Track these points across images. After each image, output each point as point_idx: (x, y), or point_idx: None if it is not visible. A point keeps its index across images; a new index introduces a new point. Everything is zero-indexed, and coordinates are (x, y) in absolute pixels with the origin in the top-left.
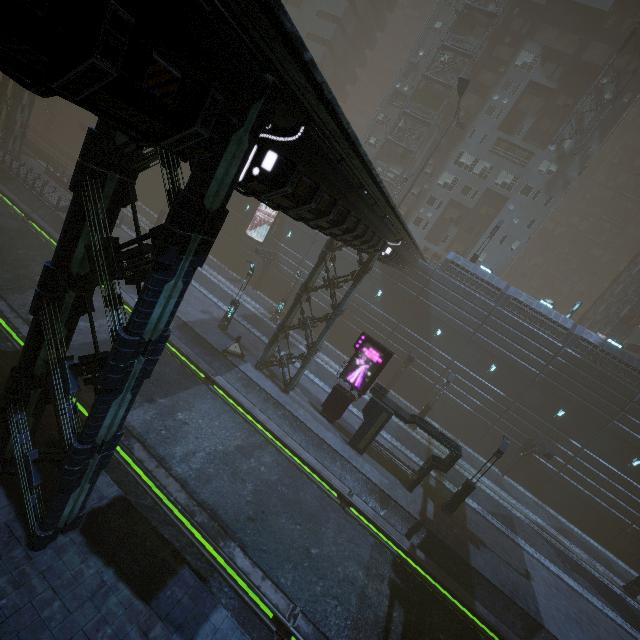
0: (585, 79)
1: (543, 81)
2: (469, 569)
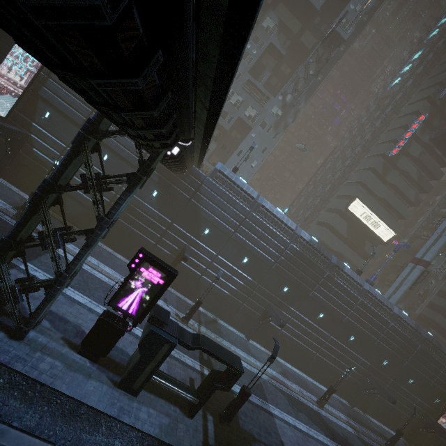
0: (300, 56)
1: (278, 46)
2: None
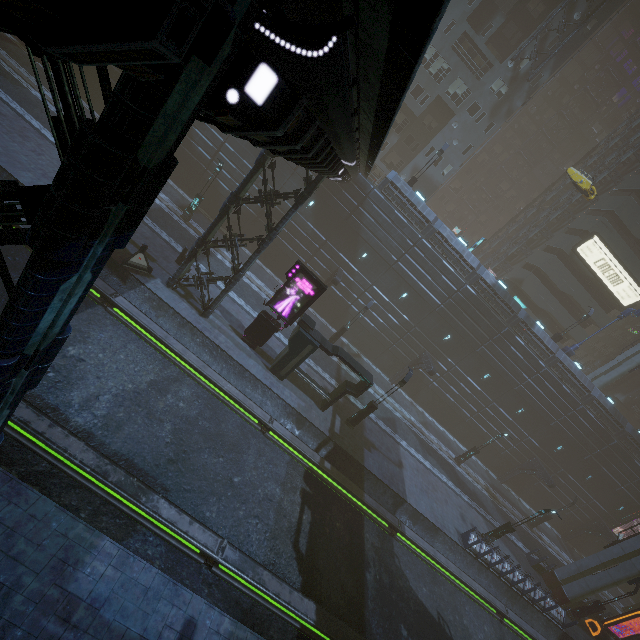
0: None
1: None
2: (362, 469)
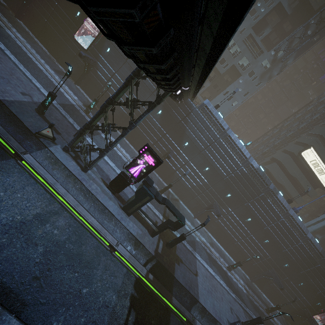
0: (304, 16)
1: (286, 6)
2: (173, 278)
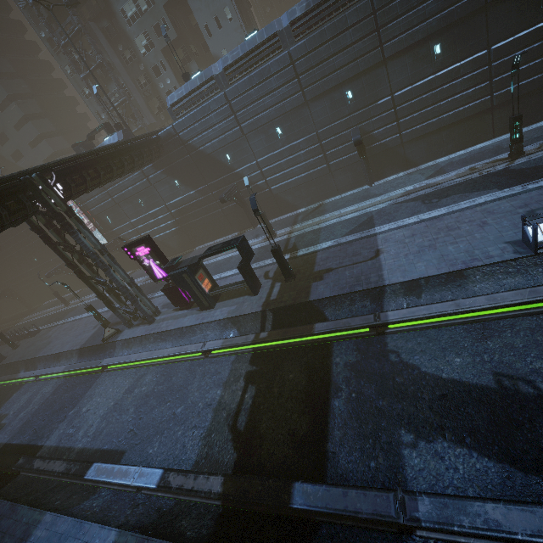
0: None
1: None
2: (311, 305)
